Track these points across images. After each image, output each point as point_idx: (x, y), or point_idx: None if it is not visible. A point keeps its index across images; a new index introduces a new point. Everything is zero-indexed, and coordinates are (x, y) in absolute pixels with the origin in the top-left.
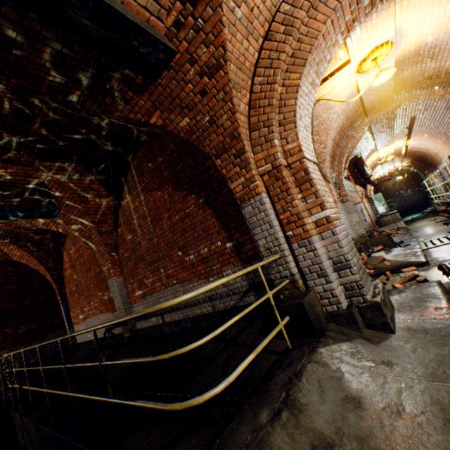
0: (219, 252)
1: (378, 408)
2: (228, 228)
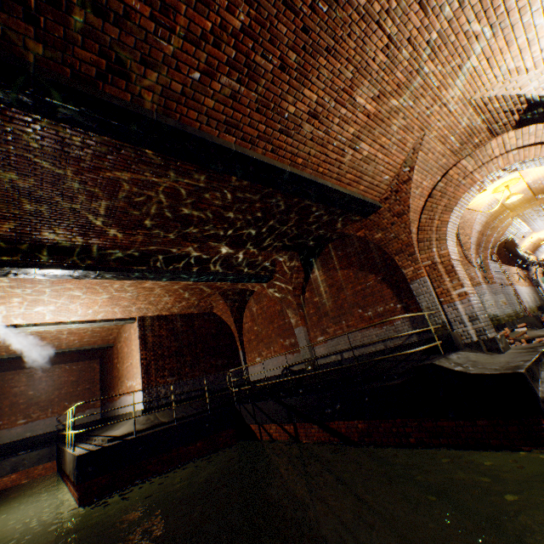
0: (391, 310)
1: (482, 362)
2: (399, 296)
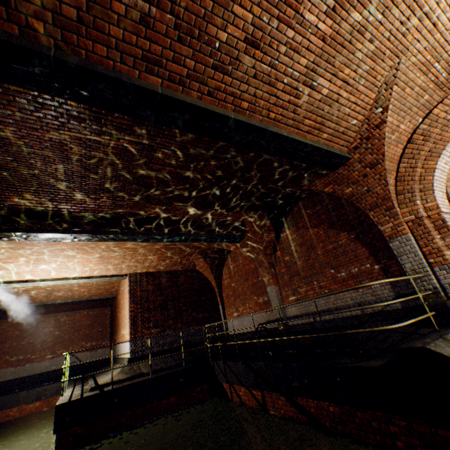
0: (368, 271)
1: None
2: (376, 255)
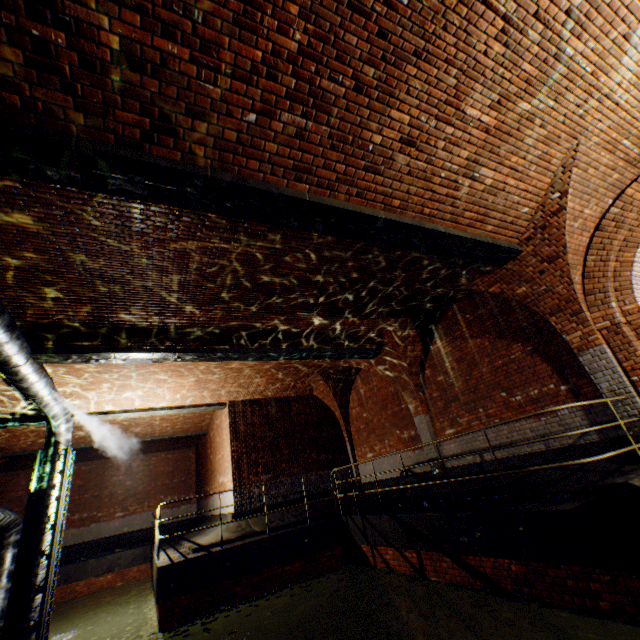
0: (552, 394)
1: None
2: (562, 373)
